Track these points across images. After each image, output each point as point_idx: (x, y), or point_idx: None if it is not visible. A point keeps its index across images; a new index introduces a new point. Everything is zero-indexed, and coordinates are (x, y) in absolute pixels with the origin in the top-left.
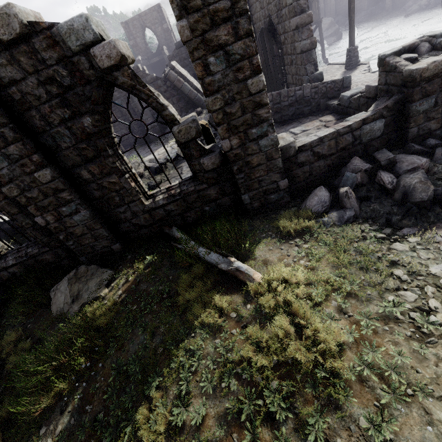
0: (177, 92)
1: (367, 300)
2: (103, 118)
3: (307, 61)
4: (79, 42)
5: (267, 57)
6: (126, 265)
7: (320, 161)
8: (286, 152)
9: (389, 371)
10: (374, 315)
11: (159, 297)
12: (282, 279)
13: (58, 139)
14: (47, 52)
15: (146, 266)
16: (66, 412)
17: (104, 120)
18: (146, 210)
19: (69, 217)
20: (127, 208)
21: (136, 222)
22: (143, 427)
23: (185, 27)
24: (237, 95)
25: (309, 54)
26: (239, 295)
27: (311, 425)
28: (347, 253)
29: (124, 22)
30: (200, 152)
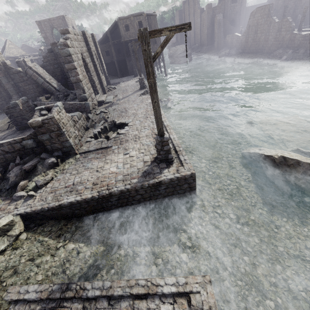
0: (35, 81)
1: None
2: None
3: (77, 87)
4: None
5: None
6: None
7: (8, 154)
8: None
9: None
10: None
11: None
12: None
13: None
14: None
15: None
16: None
17: None
18: None
19: None
20: None
21: None
22: None
23: None
24: None
25: (78, 84)
26: None
27: None
28: None
29: (38, 21)
30: None
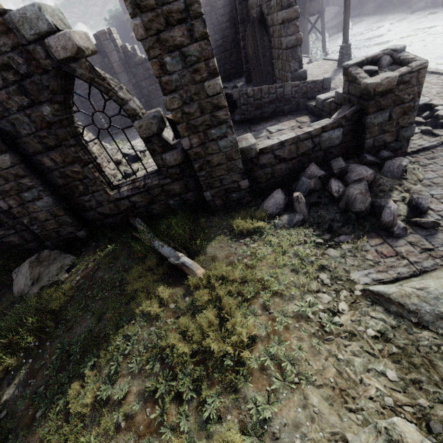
0: None
1: (290, 299)
2: (63, 108)
3: (292, 57)
4: (33, 31)
5: (257, 48)
6: (89, 252)
7: (281, 164)
8: (248, 154)
9: (287, 362)
10: (291, 313)
11: (111, 285)
12: (222, 275)
13: (17, 126)
14: (1, 38)
15: (106, 255)
16: (12, 384)
17: (65, 110)
18: (110, 200)
19: (32, 202)
20: (91, 197)
21: (101, 210)
22: (74, 400)
23: (139, 25)
24: (195, 96)
25: (294, 50)
26: (182, 288)
27: (211, 404)
28: (286, 255)
29: None
30: (163, 148)
